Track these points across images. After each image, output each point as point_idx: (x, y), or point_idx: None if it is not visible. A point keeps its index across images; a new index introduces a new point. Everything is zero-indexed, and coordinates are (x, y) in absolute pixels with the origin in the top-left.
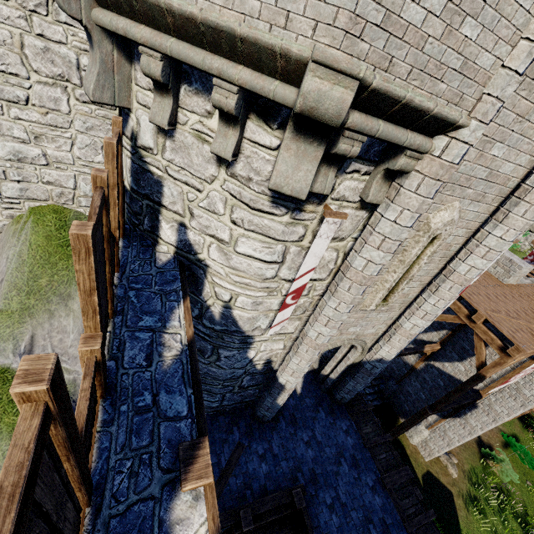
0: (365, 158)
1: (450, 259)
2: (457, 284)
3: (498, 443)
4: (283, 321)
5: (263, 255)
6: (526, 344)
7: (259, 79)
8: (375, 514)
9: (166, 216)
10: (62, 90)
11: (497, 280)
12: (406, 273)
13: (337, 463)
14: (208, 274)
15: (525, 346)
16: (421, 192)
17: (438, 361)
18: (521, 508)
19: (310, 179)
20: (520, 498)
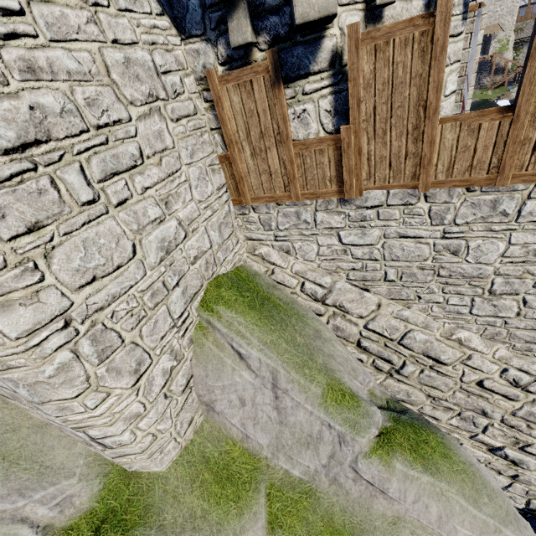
0: None
1: None
2: None
3: None
4: None
5: (455, 85)
6: None
7: None
8: None
9: None
10: (158, 116)
11: None
12: None
13: None
14: None
15: None
16: None
17: None
18: None
19: None
20: None
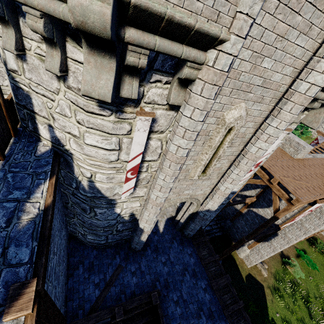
0: (162, 70)
1: (246, 144)
2: (251, 160)
3: (293, 255)
4: (130, 189)
5: (104, 145)
6: (303, 196)
7: (50, 3)
8: (205, 305)
9: (39, 120)
10: None
11: (290, 156)
12: (215, 154)
13: (183, 275)
14: (73, 159)
15: (302, 198)
16: (204, 94)
17: (255, 208)
18: (304, 293)
19: (110, 86)
20: (305, 287)
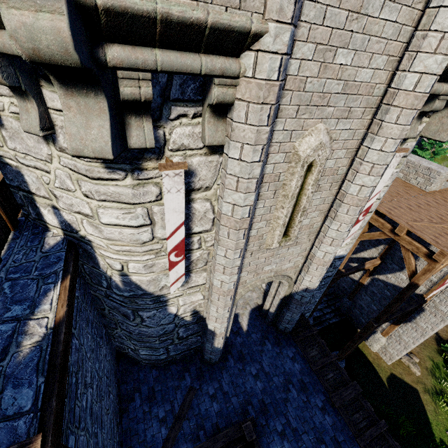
0: (184, 99)
1: (342, 183)
2: (353, 205)
3: None
4: (180, 278)
5: (128, 221)
6: None
7: None
8: (327, 433)
9: (40, 202)
10: None
11: (420, 190)
12: (297, 206)
13: (286, 390)
14: (94, 248)
15: None
16: (252, 121)
17: (381, 274)
18: None
19: (107, 135)
20: None
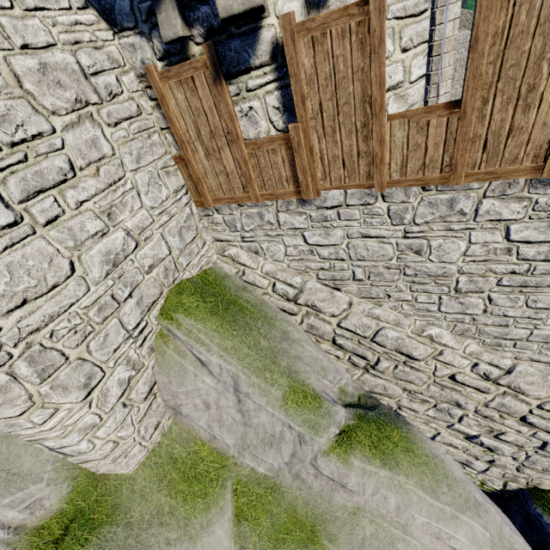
0: None
1: None
2: None
3: None
4: None
5: (423, 69)
6: None
7: None
8: None
9: None
10: (90, 122)
11: None
12: None
13: None
14: None
15: None
16: None
17: None
18: None
19: None
20: None
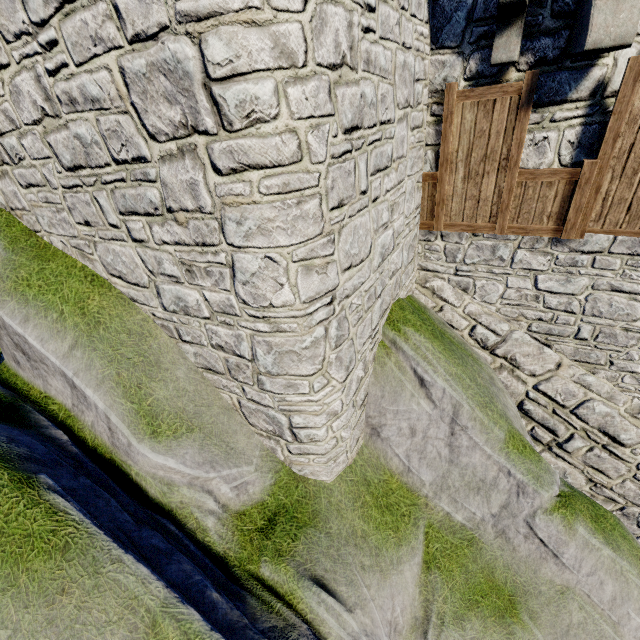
0: None
1: None
2: None
3: None
4: None
5: None
6: None
7: None
8: None
9: None
10: (405, 122)
11: None
12: None
13: None
14: None
15: None
16: None
17: None
18: None
19: None
20: None
